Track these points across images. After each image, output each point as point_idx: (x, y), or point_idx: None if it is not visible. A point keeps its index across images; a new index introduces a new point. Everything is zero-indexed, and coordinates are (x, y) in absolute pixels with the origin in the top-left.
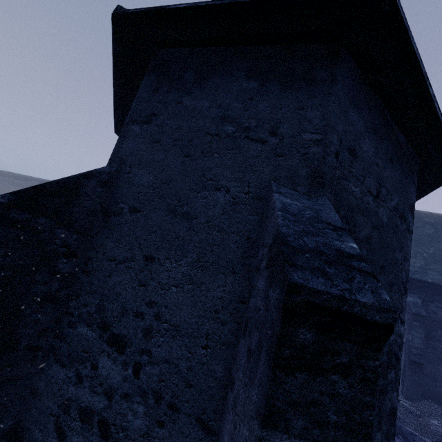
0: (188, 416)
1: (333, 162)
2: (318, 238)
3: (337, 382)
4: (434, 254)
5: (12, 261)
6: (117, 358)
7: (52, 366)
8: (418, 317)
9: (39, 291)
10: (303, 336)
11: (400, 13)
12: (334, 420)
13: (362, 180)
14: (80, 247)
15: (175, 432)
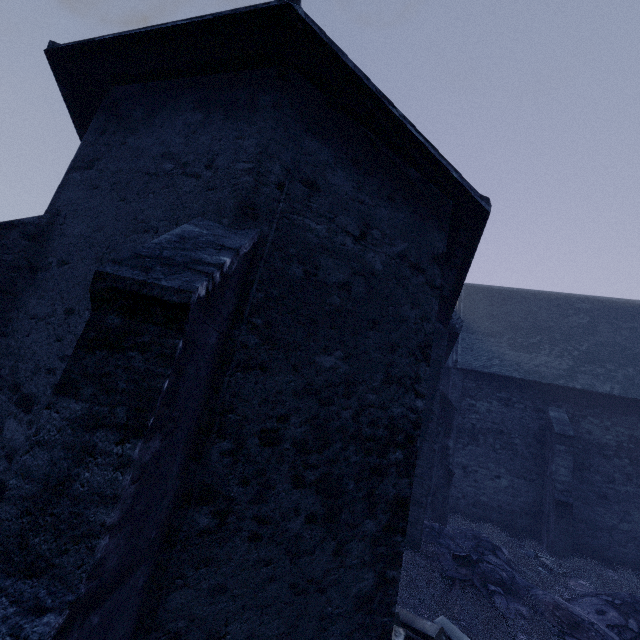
0: None
1: (273, 194)
2: (184, 252)
3: (134, 357)
4: (589, 351)
5: None
6: (24, 418)
7: None
8: (563, 438)
9: None
10: (111, 321)
11: (313, 29)
12: (123, 387)
13: (332, 217)
14: None
15: None
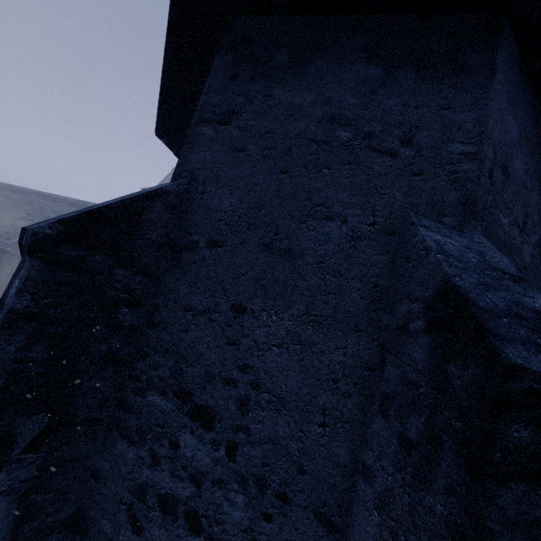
0: (303, 508)
1: (486, 184)
2: (502, 294)
3: None
4: None
5: (64, 313)
6: (204, 435)
7: (118, 443)
8: None
9: (98, 350)
10: (517, 434)
11: None
12: None
13: (511, 208)
14: (144, 292)
15: (287, 528)
